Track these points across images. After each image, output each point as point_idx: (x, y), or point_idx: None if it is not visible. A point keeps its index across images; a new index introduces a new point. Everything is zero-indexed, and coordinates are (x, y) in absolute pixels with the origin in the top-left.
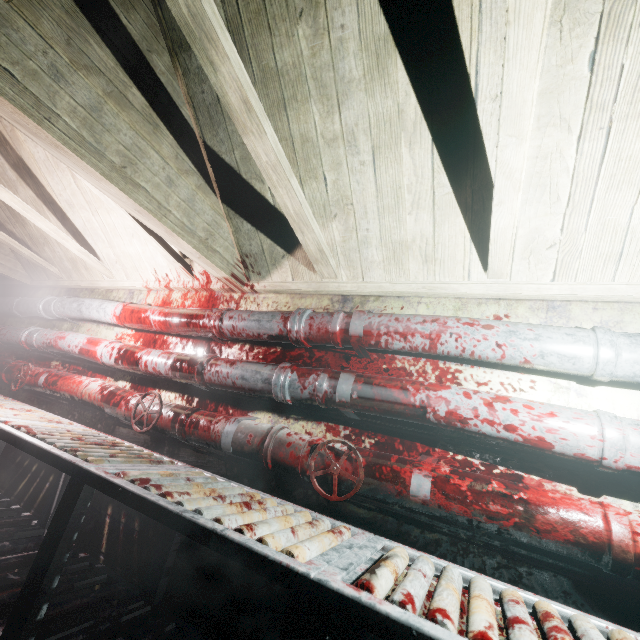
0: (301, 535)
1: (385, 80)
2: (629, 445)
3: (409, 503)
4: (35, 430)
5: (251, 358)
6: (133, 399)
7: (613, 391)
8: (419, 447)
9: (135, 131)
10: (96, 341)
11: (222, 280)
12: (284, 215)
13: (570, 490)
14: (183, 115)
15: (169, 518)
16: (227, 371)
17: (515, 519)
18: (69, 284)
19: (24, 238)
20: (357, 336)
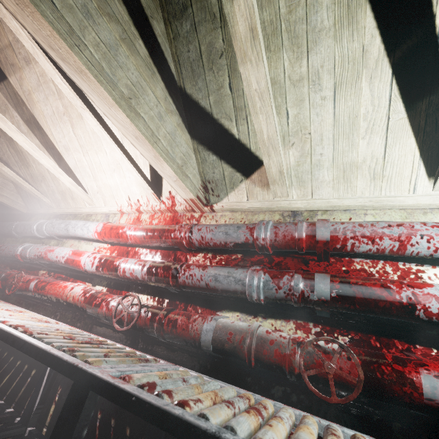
0: None
1: (353, 26)
2: None
3: (421, 407)
4: (30, 329)
5: (214, 264)
6: (113, 300)
7: None
8: (398, 344)
9: (139, 72)
10: (80, 252)
11: (188, 201)
12: (246, 146)
13: None
14: (171, 69)
15: None
16: (200, 274)
17: None
18: (57, 211)
19: (26, 177)
20: (324, 241)
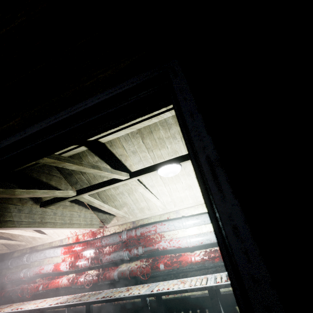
0: (141, 290)
1: (126, 184)
2: (191, 242)
3: (161, 271)
4: (62, 302)
5: (113, 249)
6: (81, 278)
7: (191, 228)
8: (161, 256)
9: (70, 211)
10: (58, 265)
11: (97, 229)
12: None
13: (189, 253)
14: None
15: (114, 300)
16: (109, 257)
17: (178, 265)
18: (31, 246)
19: (8, 236)
20: (139, 235)
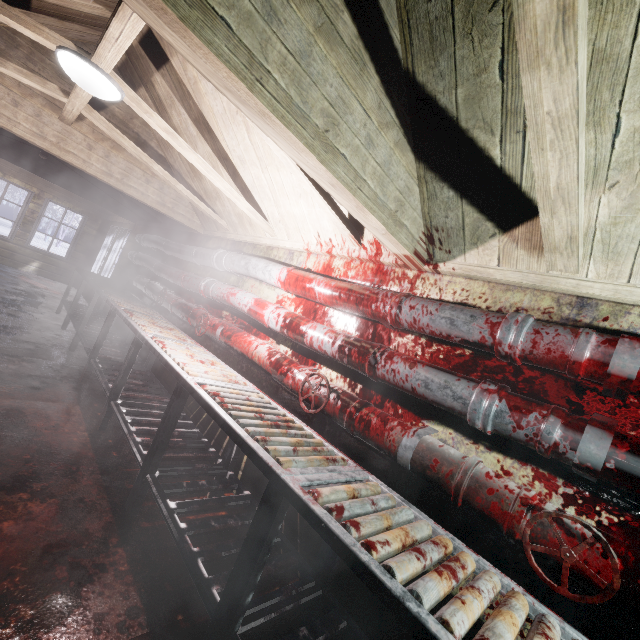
0: None
1: None
2: None
3: None
4: (226, 400)
5: (428, 355)
6: (299, 374)
7: None
8: None
9: (341, 78)
10: (262, 304)
11: (399, 256)
12: (513, 180)
13: None
14: (392, 42)
15: (386, 597)
16: (406, 373)
17: None
18: (235, 237)
19: (200, 192)
20: (622, 377)
